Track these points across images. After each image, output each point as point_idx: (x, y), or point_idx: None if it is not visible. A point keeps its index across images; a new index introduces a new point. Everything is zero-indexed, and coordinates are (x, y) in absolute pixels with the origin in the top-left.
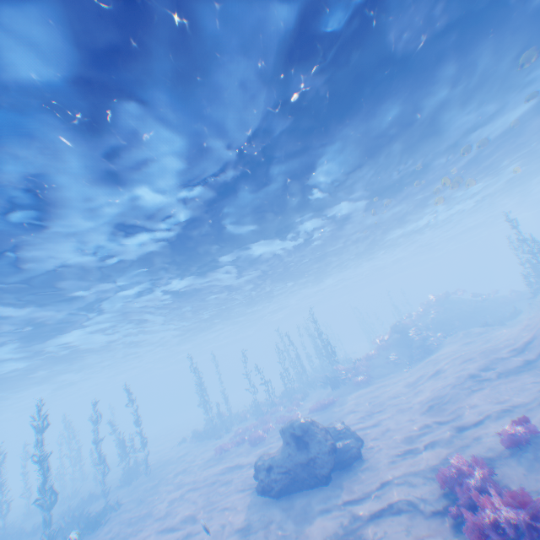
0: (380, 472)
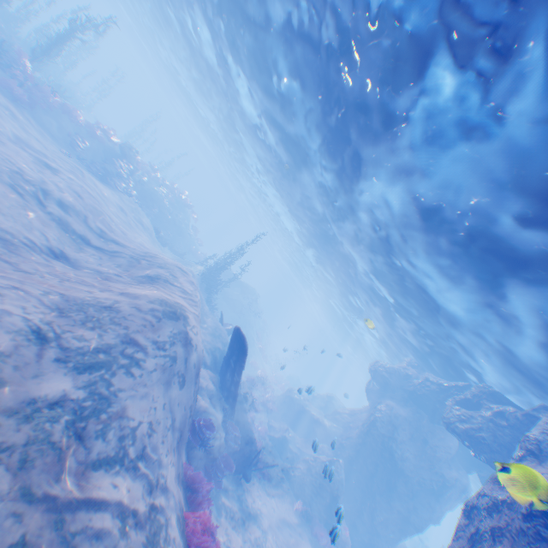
0: None
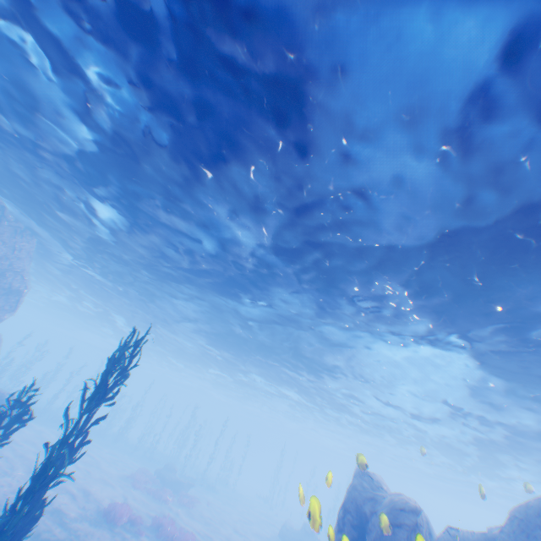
0: None
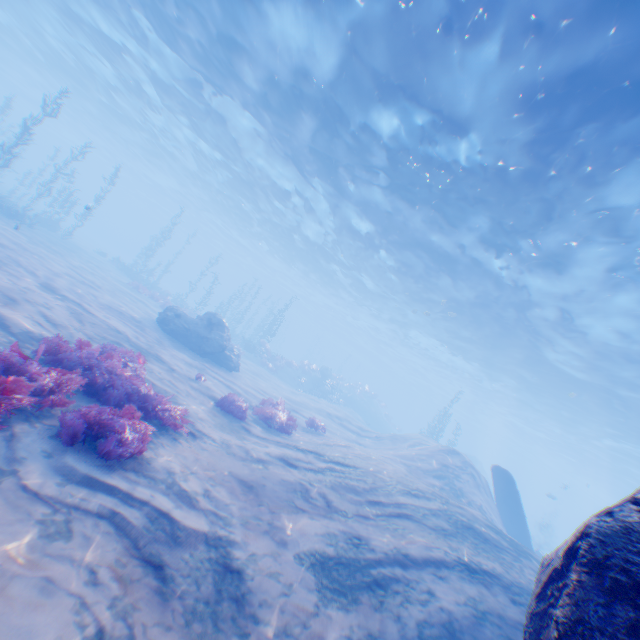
0: (236, 380)
